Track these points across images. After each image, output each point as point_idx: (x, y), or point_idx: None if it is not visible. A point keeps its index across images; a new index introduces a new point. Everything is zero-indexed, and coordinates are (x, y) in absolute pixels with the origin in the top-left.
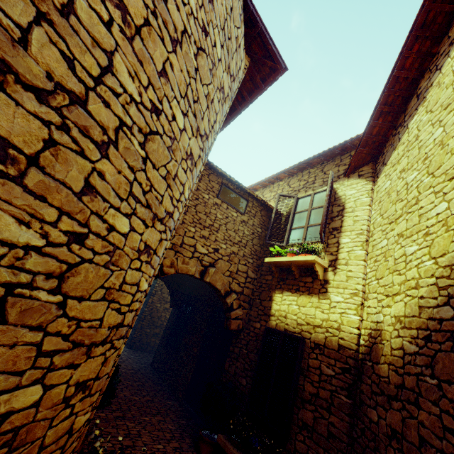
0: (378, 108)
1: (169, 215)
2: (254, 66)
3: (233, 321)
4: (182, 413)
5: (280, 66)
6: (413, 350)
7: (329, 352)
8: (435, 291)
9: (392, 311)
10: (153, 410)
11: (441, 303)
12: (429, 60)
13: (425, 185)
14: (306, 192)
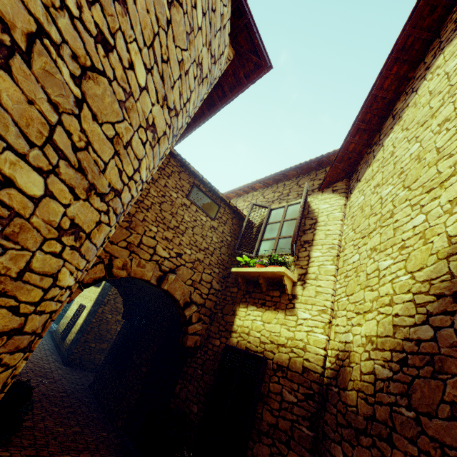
0: (356, 125)
1: (116, 193)
2: (238, 60)
3: (189, 337)
4: (118, 448)
5: (265, 63)
6: (387, 375)
7: (292, 375)
8: (412, 308)
9: (363, 330)
10: (80, 445)
11: (419, 321)
12: (405, 84)
13: (400, 198)
14: (279, 204)
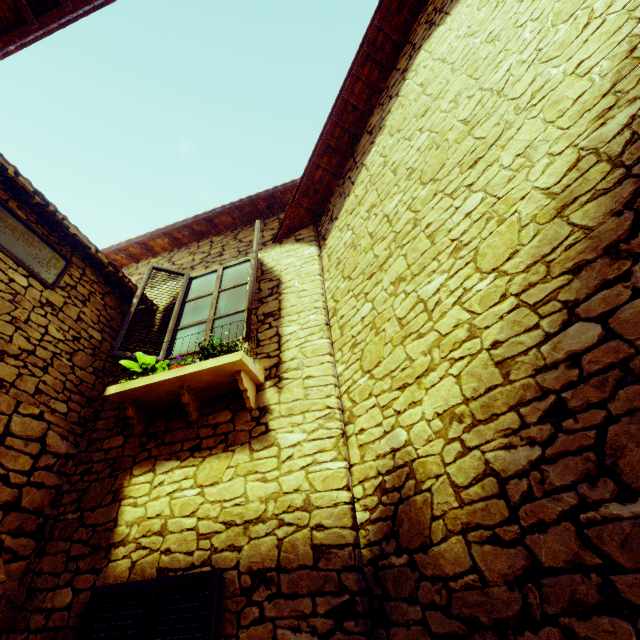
0: (324, 138)
1: None
2: None
3: None
4: None
5: None
6: (528, 460)
7: (294, 579)
8: (527, 316)
9: (427, 407)
10: None
11: (555, 327)
12: (377, 97)
13: (424, 198)
14: (207, 268)
